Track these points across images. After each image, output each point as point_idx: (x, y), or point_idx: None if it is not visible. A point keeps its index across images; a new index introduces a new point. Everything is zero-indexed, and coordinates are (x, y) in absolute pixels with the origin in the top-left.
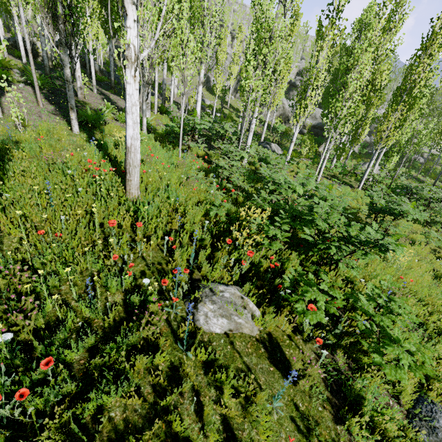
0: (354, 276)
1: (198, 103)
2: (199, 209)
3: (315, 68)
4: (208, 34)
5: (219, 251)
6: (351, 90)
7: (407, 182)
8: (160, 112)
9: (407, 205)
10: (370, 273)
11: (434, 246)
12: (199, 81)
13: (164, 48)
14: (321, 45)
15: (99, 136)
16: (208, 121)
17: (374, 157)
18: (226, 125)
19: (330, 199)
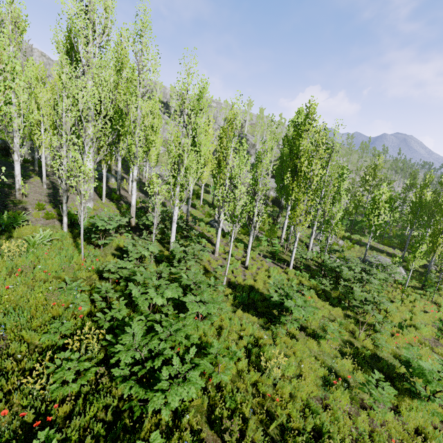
0: (202, 402)
1: (133, 196)
2: (34, 333)
3: (226, 169)
4: (134, 146)
5: (2, 400)
6: (239, 192)
7: (330, 262)
8: (112, 199)
9: (327, 288)
10: (227, 394)
11: (346, 336)
12: (133, 179)
13: (106, 153)
14: (227, 153)
15: (1, 241)
16: (135, 213)
17: (296, 238)
18: (150, 217)
19: (190, 308)
